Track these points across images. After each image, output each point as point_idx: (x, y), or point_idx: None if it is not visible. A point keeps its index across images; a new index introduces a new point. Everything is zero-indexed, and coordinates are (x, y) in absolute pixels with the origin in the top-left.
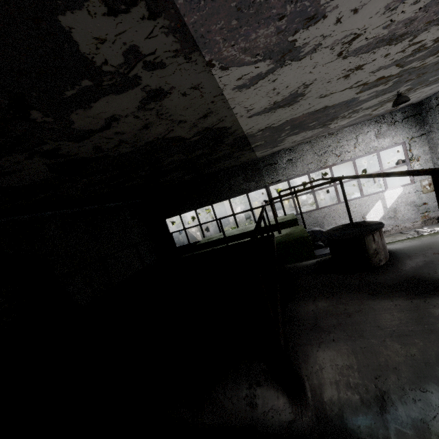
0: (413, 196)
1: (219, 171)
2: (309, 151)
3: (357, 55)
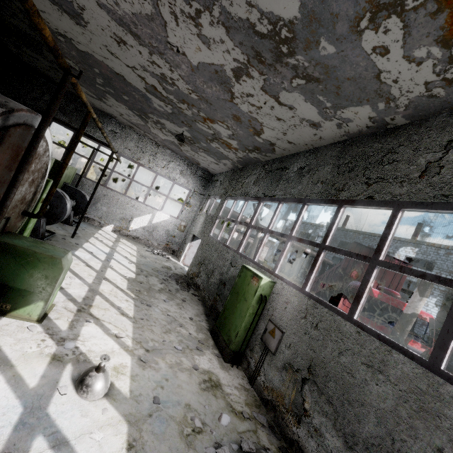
0: (172, 227)
1: (36, 71)
2: (134, 140)
3: (111, 17)
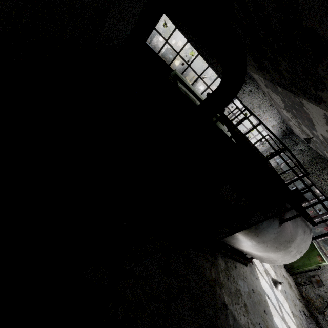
0: None
1: None
2: (259, 99)
3: None
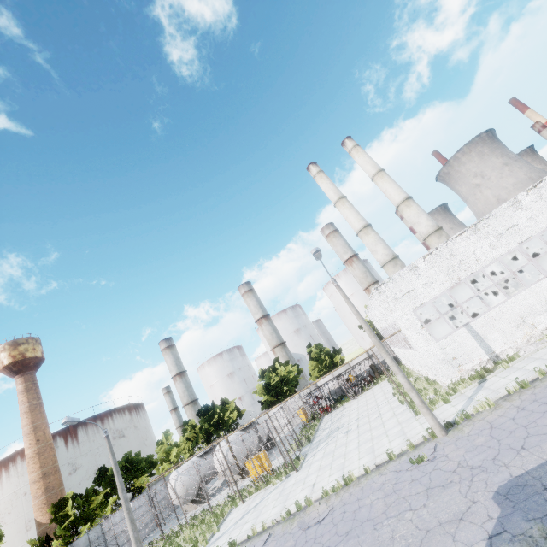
0: None
1: None
2: None
3: None
